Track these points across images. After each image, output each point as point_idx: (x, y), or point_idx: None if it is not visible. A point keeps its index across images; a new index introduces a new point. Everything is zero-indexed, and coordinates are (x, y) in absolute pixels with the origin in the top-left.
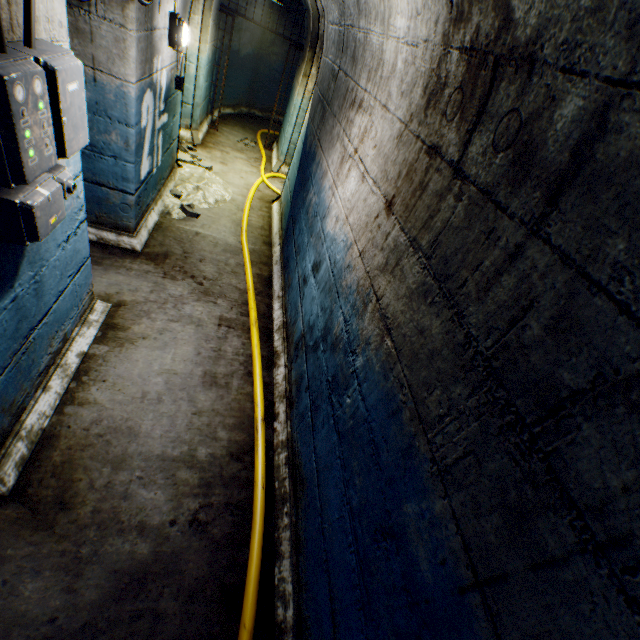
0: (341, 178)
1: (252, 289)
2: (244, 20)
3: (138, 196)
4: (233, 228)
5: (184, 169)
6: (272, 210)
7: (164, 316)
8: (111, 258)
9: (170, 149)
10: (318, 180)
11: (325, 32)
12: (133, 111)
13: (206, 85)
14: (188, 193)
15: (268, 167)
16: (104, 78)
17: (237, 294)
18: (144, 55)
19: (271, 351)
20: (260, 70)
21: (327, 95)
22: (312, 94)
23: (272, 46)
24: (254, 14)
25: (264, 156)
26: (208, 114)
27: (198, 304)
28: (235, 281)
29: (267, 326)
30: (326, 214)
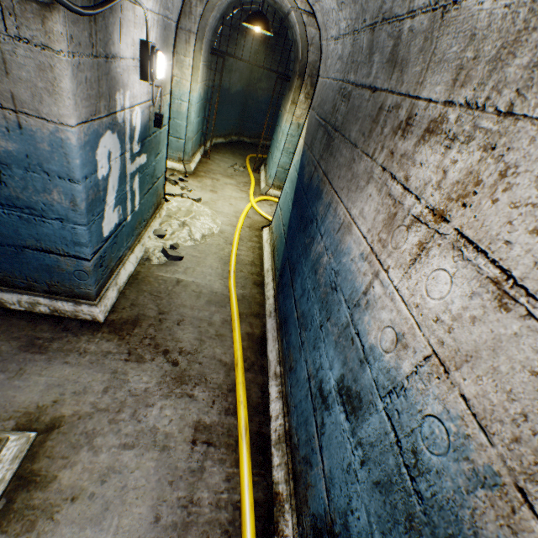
0: (395, 253)
1: (241, 364)
2: (234, 62)
3: (99, 257)
4: (220, 268)
5: (171, 203)
6: (262, 239)
7: (114, 438)
8: (62, 337)
9: (153, 188)
10: (331, 230)
11: (322, 52)
12: (76, 162)
13: (198, 120)
14: (173, 230)
15: (257, 190)
16: (31, 122)
17: (221, 373)
18: (93, 88)
19: (269, 486)
20: (248, 103)
21: (332, 118)
22: (306, 119)
23: (259, 82)
24: (243, 57)
25: (253, 179)
26: (201, 145)
27: (167, 403)
28: (219, 350)
29: (261, 430)
30: (361, 303)
